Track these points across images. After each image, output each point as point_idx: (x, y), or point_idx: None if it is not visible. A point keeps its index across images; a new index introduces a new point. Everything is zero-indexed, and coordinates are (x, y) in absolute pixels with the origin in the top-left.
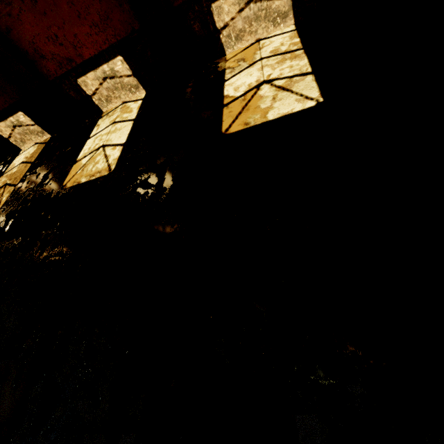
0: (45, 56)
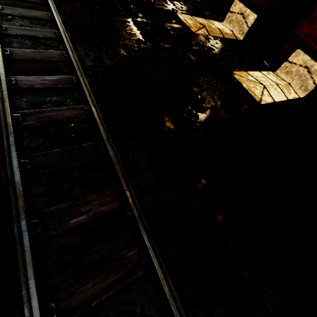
0: (313, 23)
